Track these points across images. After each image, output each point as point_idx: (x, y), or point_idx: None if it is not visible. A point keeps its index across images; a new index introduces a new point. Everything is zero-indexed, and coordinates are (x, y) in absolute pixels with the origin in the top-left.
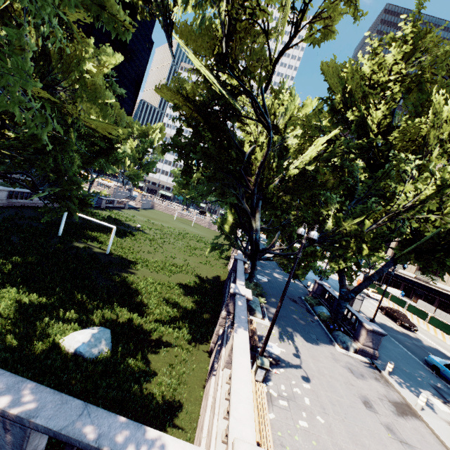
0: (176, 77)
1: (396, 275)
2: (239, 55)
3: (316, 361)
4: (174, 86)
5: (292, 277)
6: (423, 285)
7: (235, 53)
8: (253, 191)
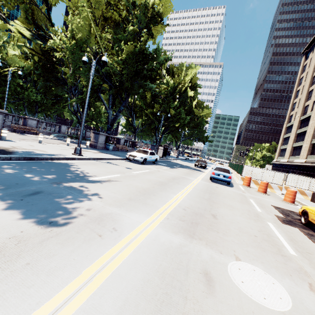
0: (37, 44)
1: (279, 165)
2: (40, 22)
3: (46, 139)
4: (36, 48)
5: (97, 129)
6: (291, 165)
7: (39, 22)
8: (71, 86)
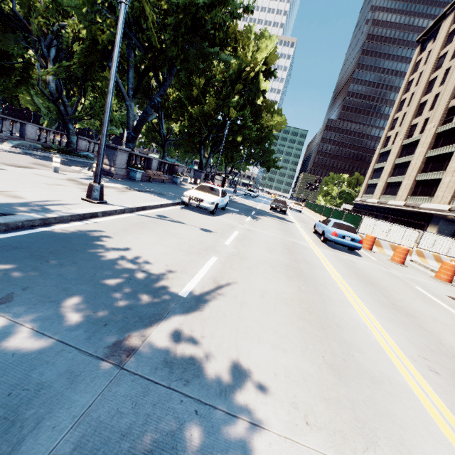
0: None
1: (364, 207)
2: None
3: None
4: None
5: None
6: (382, 207)
7: None
8: (38, 38)
